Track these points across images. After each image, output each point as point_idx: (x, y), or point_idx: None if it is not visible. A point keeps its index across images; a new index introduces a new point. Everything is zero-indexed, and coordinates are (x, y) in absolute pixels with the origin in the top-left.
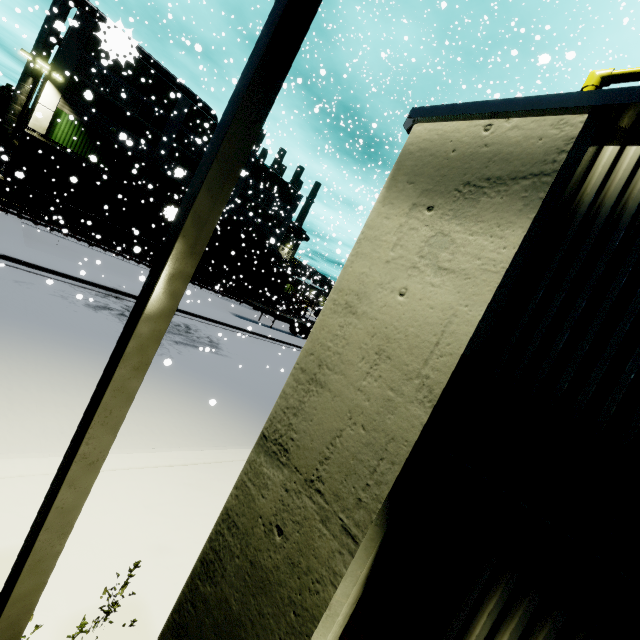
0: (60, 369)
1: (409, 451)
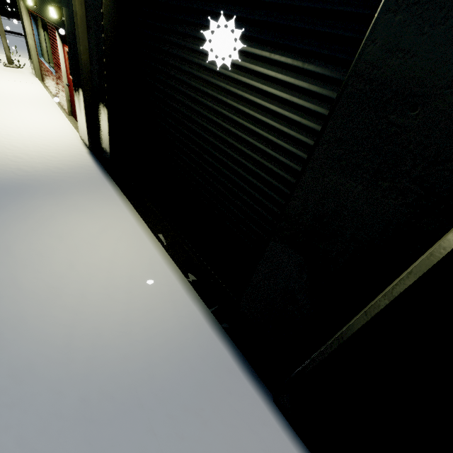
0: (24, 54)
1: None
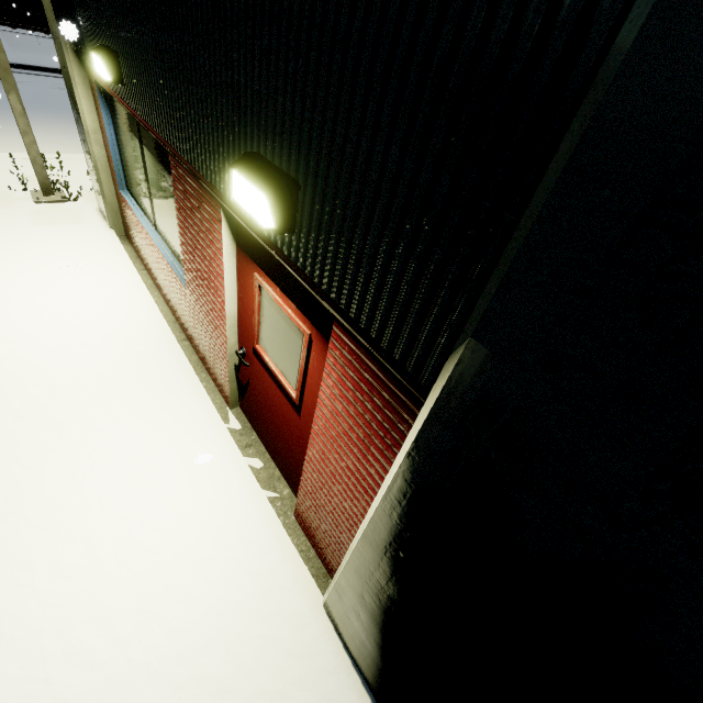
0: (69, 129)
1: None
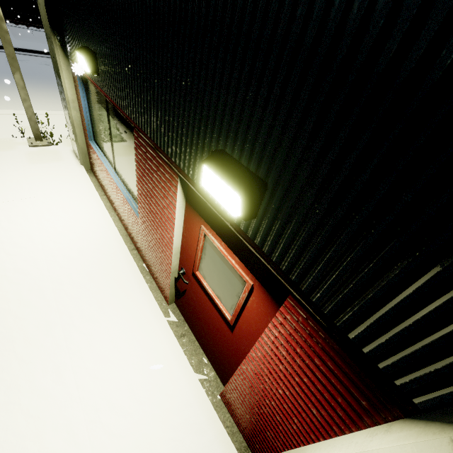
0: (52, 93)
1: (45, 8)
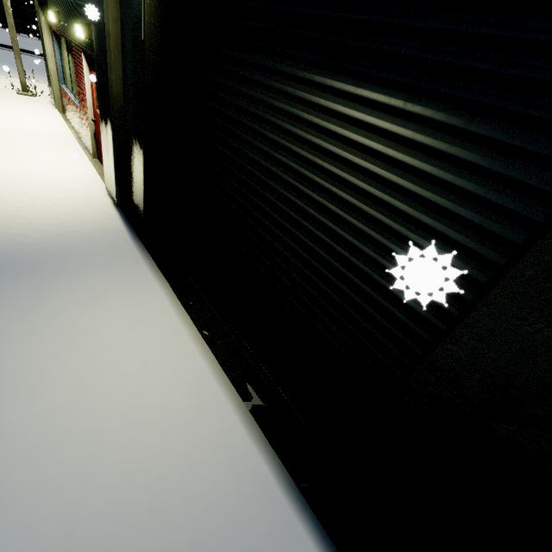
0: (44, 78)
1: None
